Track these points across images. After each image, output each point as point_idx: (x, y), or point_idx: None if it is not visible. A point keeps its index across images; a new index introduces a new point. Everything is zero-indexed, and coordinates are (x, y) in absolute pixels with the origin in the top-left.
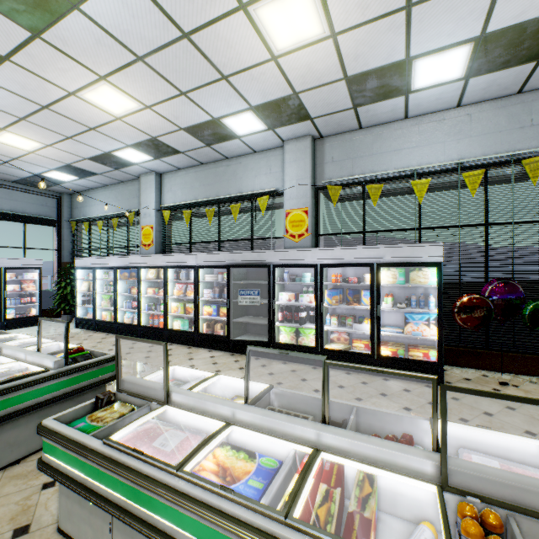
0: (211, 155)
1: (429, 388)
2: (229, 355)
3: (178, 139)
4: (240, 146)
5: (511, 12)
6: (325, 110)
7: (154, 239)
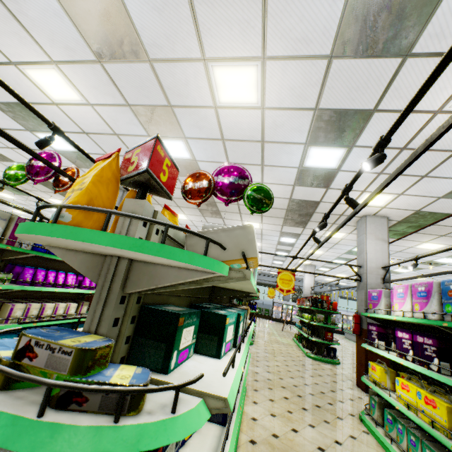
0: None
1: None
2: None
3: None
4: None
5: None
6: None
7: None
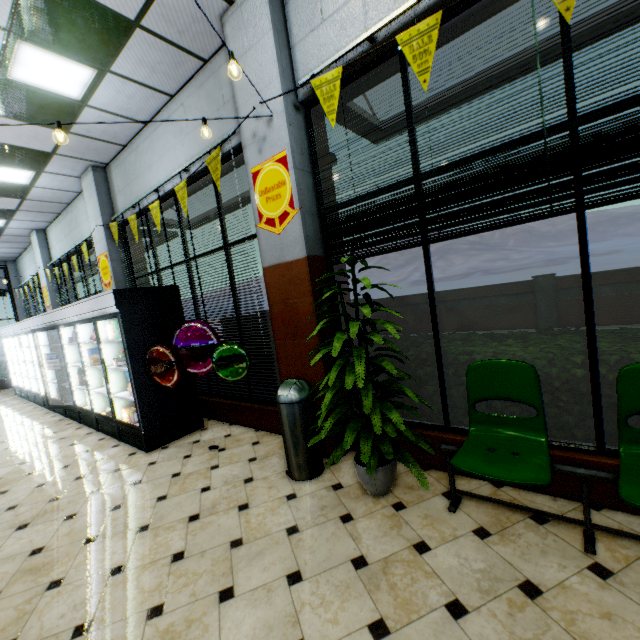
0: (48, 205)
1: (126, 457)
2: (55, 421)
3: None
4: (52, 192)
5: None
6: (46, 143)
7: (50, 300)
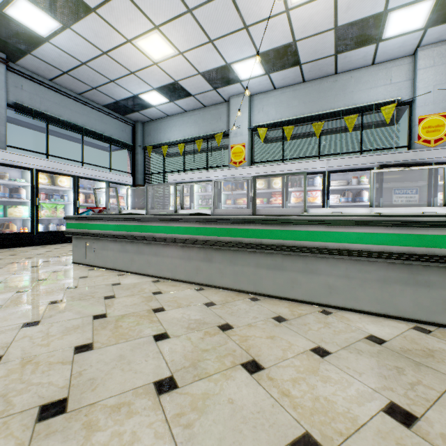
0: (324, 69)
1: None
2: None
3: (315, 44)
4: (366, 55)
5: None
6: None
7: (246, 156)
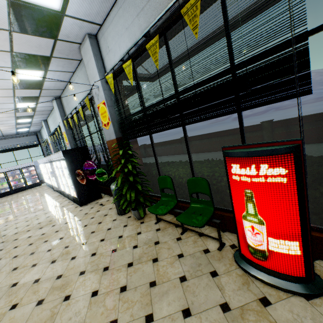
0: (44, 112)
1: (74, 208)
2: (57, 196)
3: (22, 114)
4: (44, 107)
5: (1, 63)
6: (36, 94)
7: (52, 148)
